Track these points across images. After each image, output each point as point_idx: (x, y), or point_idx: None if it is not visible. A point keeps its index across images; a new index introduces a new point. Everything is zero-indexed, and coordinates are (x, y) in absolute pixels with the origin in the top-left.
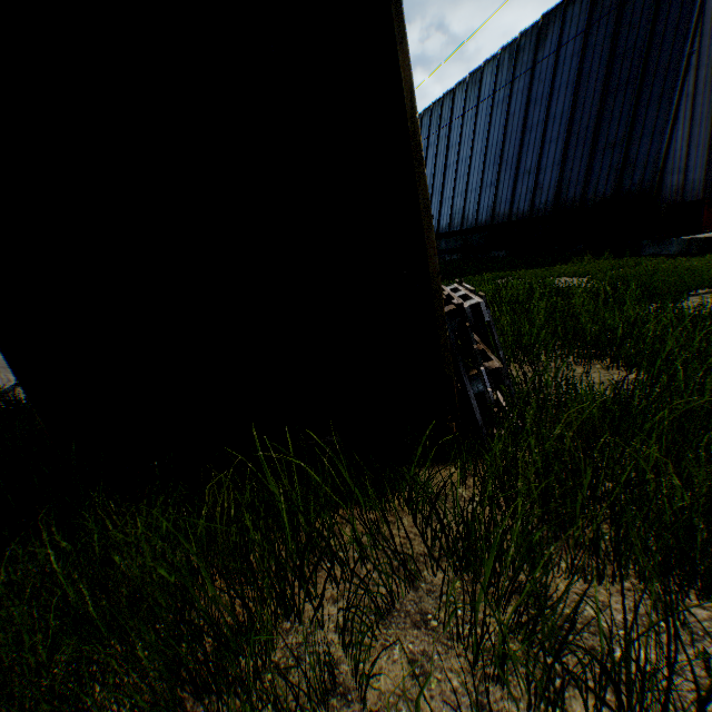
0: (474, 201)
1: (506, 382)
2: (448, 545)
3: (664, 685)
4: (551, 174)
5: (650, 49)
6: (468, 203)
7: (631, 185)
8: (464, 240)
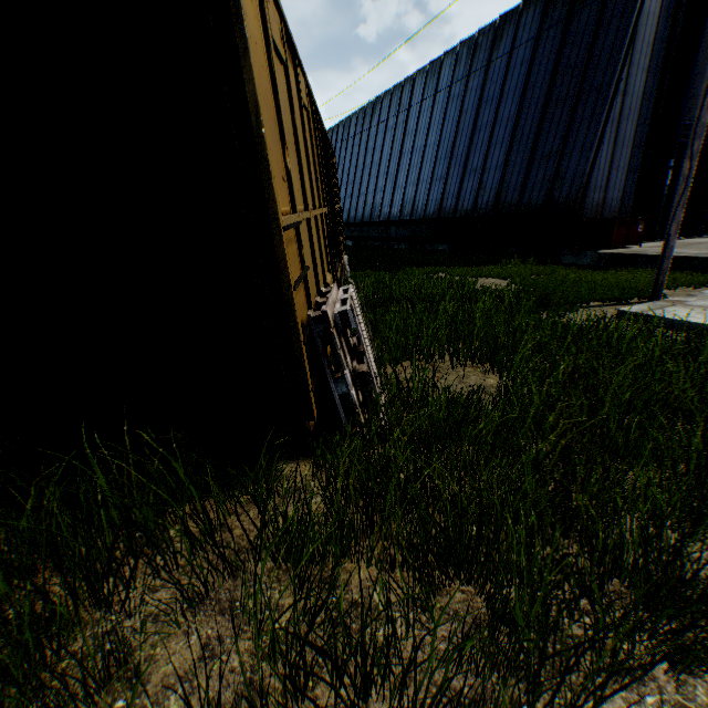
0: (424, 193)
1: (371, 385)
2: (269, 539)
3: (385, 660)
4: (494, 176)
5: (587, 69)
6: (419, 193)
7: (559, 196)
8: (412, 230)
